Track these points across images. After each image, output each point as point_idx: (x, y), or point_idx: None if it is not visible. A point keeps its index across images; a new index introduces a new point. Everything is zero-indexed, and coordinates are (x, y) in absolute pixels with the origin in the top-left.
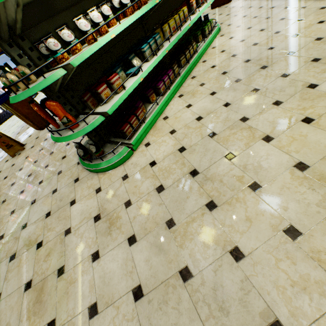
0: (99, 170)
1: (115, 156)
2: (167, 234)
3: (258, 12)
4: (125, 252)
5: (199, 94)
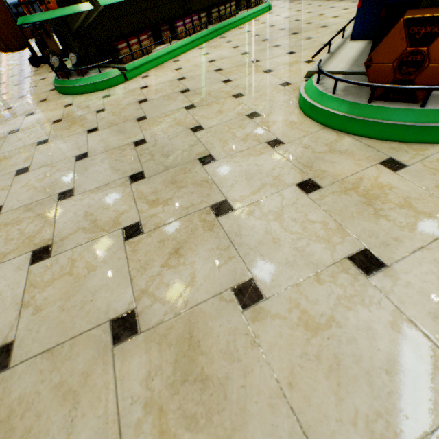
0: (75, 89)
1: (100, 75)
2: (135, 124)
3: (314, 2)
4: (80, 137)
5: (221, 47)
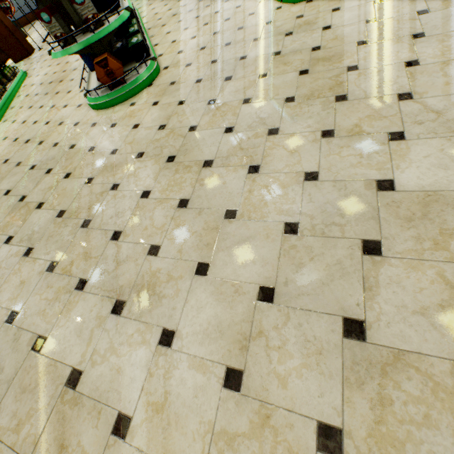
0: None
1: None
2: (19, 168)
3: None
4: None
5: (21, 113)
